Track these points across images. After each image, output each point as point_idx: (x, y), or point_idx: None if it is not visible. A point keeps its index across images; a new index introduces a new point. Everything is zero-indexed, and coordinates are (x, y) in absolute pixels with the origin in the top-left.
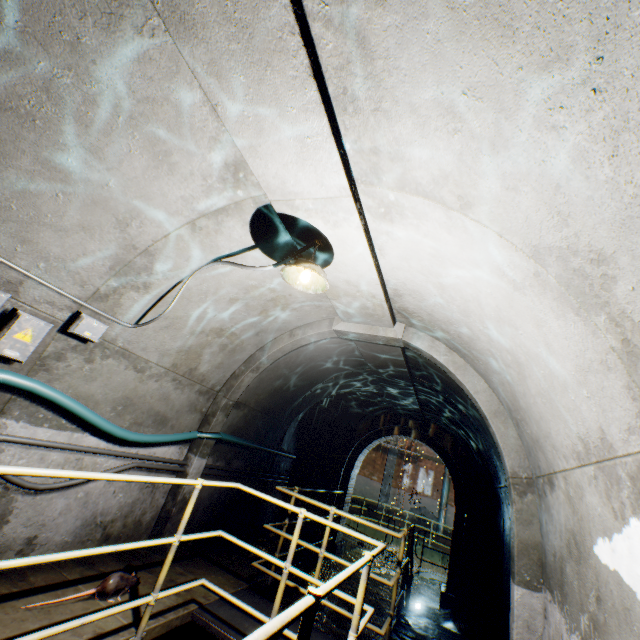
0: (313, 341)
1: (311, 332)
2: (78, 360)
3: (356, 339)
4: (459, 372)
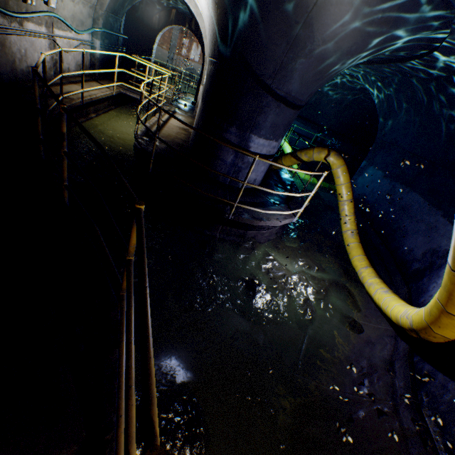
0: None
1: None
2: (60, 2)
3: None
4: (198, 18)
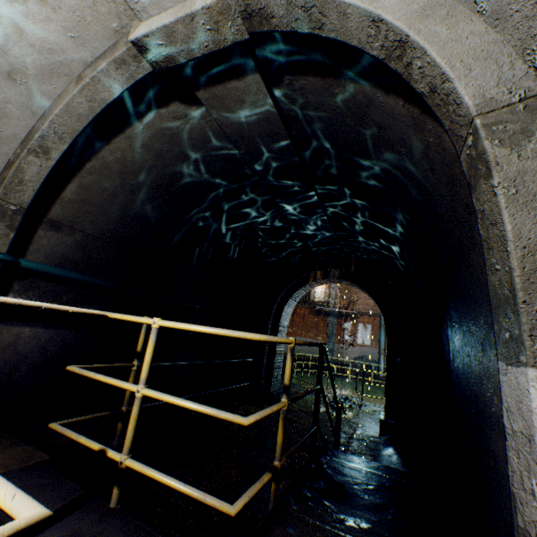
0: (122, 92)
1: (103, 63)
2: None
3: (178, 61)
4: None
